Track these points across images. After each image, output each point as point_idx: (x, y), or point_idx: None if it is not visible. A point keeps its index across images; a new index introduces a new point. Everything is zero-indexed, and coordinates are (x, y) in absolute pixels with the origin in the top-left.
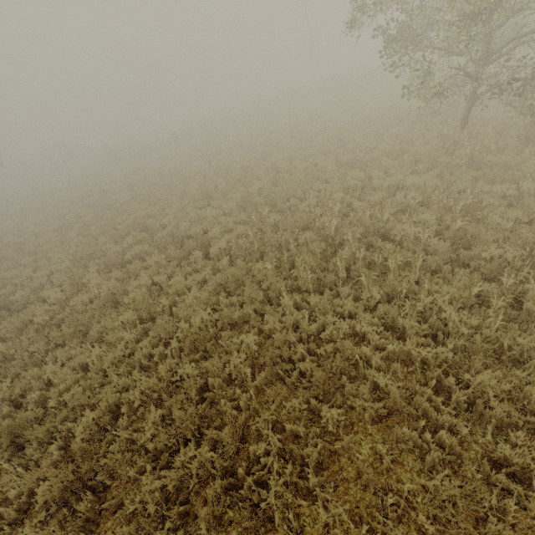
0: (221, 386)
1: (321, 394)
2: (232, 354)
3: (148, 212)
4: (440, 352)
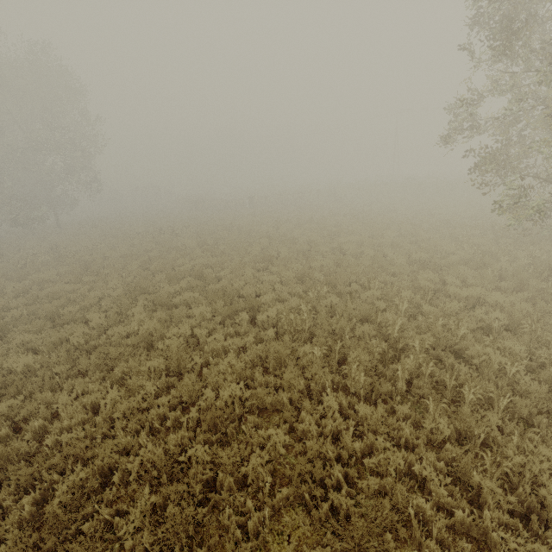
0: (231, 488)
1: (354, 551)
2: (254, 447)
3: (208, 262)
4: (537, 551)
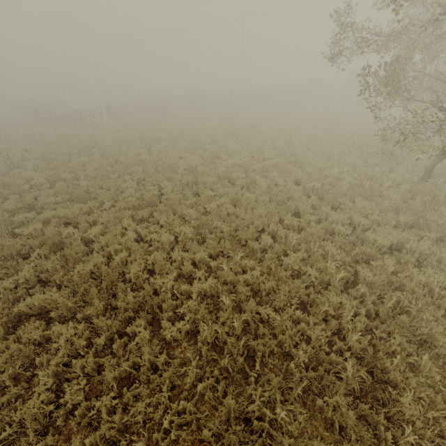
0: None
1: None
2: None
3: (66, 214)
4: None
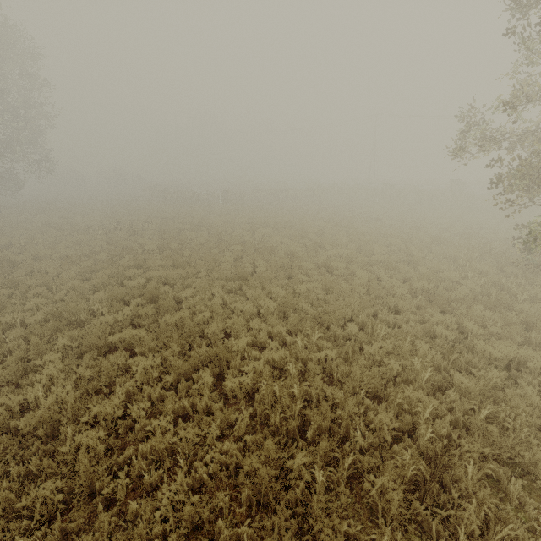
0: None
1: None
2: None
3: (167, 275)
4: None
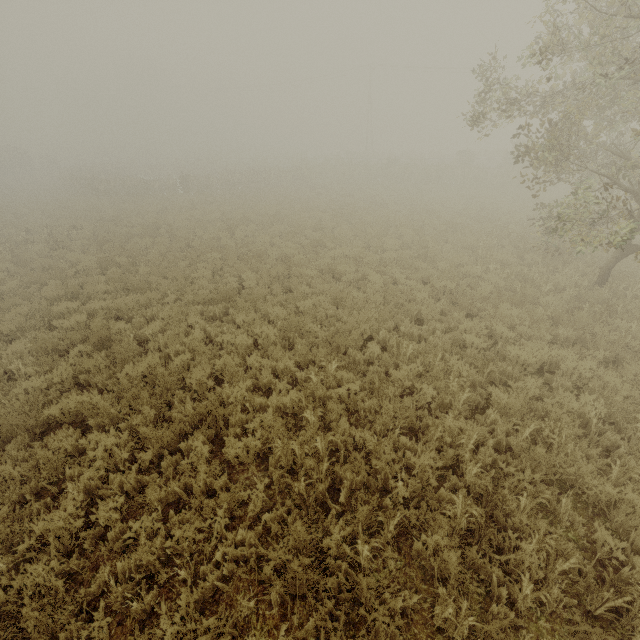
0: None
1: None
2: None
3: (119, 306)
4: None
